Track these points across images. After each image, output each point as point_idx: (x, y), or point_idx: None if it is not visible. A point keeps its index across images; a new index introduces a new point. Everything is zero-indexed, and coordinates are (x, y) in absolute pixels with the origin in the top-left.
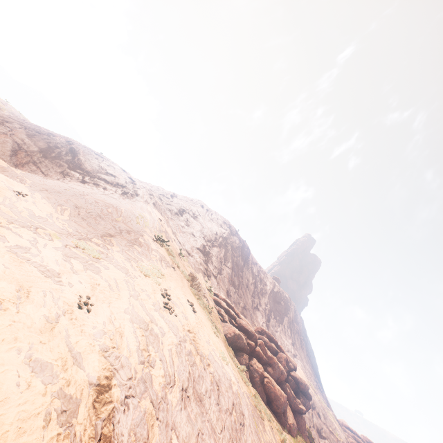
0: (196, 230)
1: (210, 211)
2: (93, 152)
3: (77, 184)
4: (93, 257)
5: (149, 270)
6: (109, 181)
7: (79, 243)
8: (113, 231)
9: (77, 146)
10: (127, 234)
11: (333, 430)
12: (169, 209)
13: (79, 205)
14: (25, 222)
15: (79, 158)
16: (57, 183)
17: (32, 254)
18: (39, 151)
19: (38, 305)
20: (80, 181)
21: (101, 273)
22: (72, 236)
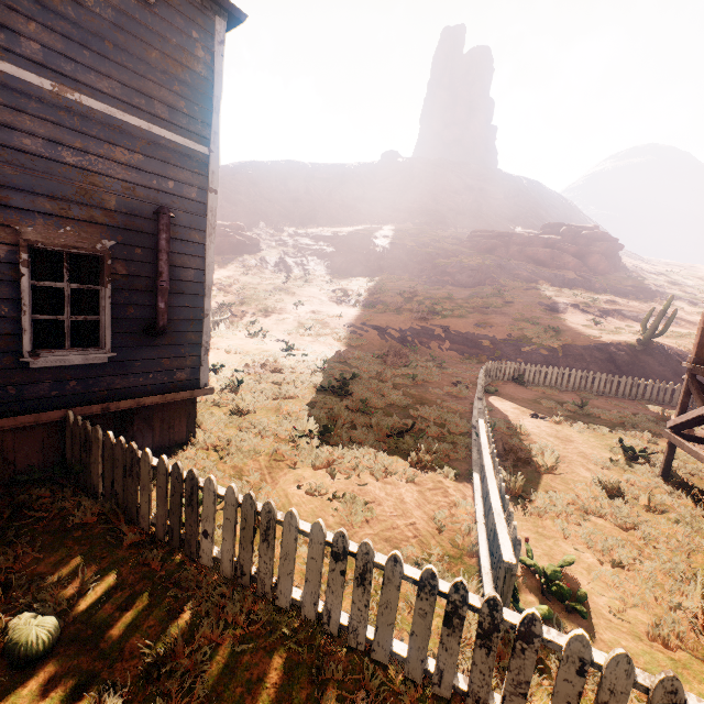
0: None
1: None
2: None
3: None
4: None
5: None
6: None
7: None
8: None
9: None
10: None
11: (378, 247)
12: None
13: None
14: None
15: None
16: None
17: None
18: None
19: None
20: None
21: None
22: None
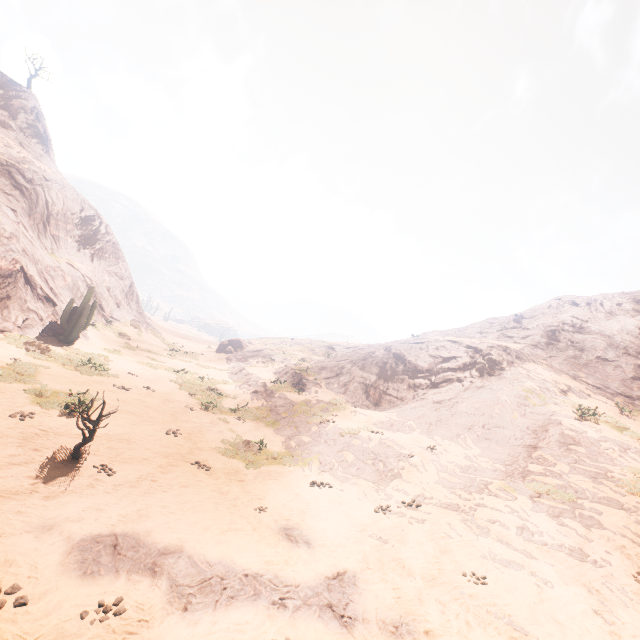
0: (601, 348)
1: (592, 302)
2: (410, 344)
3: (432, 393)
4: (568, 501)
5: (637, 485)
6: (453, 367)
7: (534, 486)
8: (528, 439)
9: (395, 348)
10: (545, 434)
11: None
12: (533, 344)
13: (468, 425)
14: (471, 484)
15: (408, 360)
16: (424, 407)
17: (536, 533)
18: (378, 377)
19: (621, 606)
20: (430, 386)
21: (603, 524)
22: (513, 477)
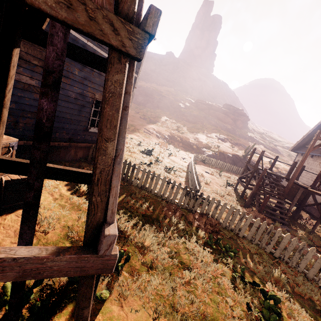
0: None
1: None
2: None
3: None
4: None
5: None
6: None
7: None
8: None
9: None
10: None
11: (158, 96)
12: None
13: None
14: None
15: None
16: None
17: None
18: None
19: None
20: None
21: None
22: None
